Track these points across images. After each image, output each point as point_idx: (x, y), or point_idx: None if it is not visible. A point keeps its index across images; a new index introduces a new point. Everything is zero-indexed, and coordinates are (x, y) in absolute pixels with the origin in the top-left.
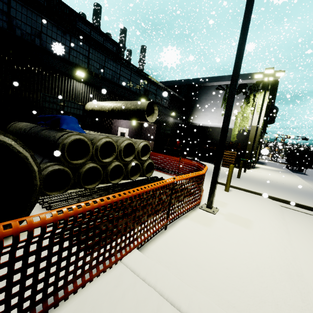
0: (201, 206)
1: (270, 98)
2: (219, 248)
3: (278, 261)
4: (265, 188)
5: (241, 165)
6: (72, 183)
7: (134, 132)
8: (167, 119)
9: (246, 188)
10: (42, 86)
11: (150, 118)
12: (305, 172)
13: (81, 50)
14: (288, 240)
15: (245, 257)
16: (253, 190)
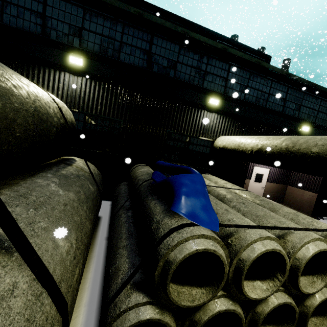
0: None
1: None
2: None
3: None
4: None
5: None
6: None
7: (277, 174)
8: None
9: None
10: (169, 123)
11: None
12: None
13: (219, 72)
14: None
15: None
16: None
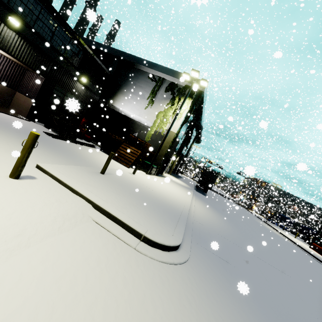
0: None
1: (192, 108)
2: None
3: None
4: (115, 192)
5: (109, 157)
6: None
7: (1, 73)
8: (70, 80)
9: (70, 182)
10: None
11: None
12: (208, 194)
13: None
14: None
15: None
16: (76, 188)
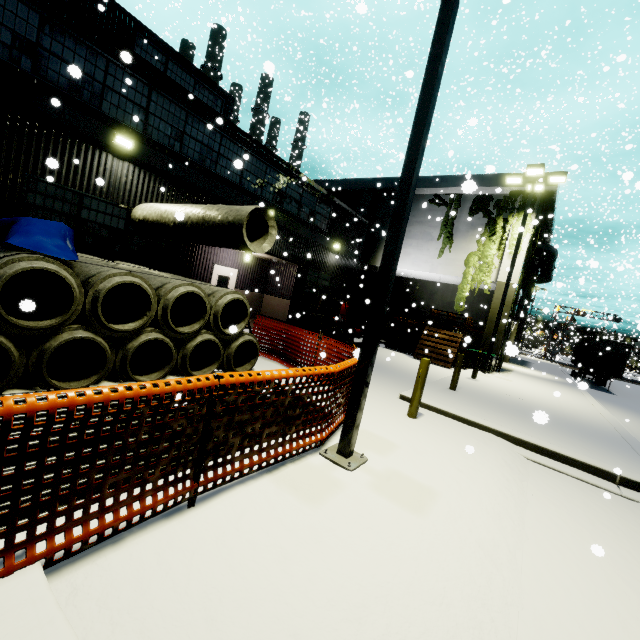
0: (326, 448)
1: (537, 228)
2: (309, 568)
3: (454, 616)
4: (505, 416)
5: (459, 362)
6: (20, 373)
7: (250, 277)
8: (322, 255)
9: (458, 412)
10: (29, 160)
11: (258, 245)
12: (611, 387)
13: (132, 94)
14: (512, 551)
15: (367, 601)
16: (473, 419)
